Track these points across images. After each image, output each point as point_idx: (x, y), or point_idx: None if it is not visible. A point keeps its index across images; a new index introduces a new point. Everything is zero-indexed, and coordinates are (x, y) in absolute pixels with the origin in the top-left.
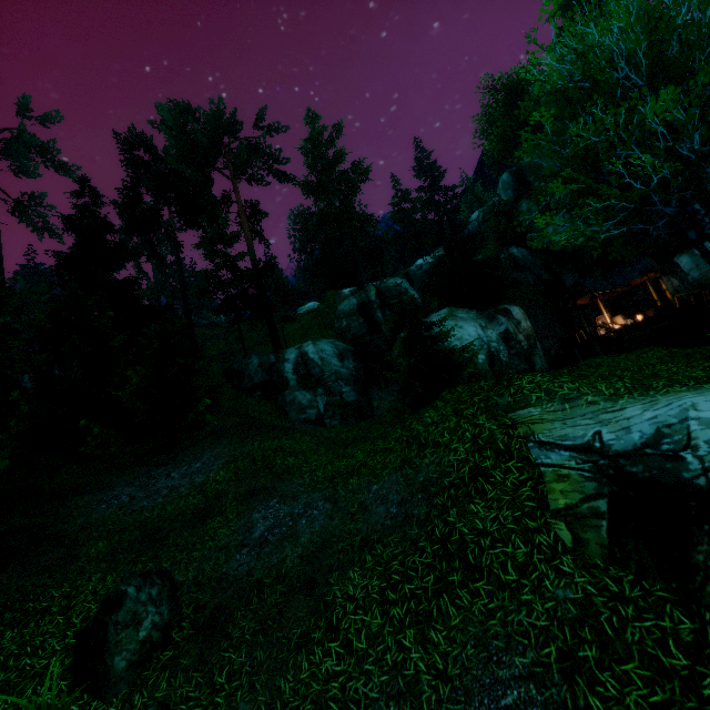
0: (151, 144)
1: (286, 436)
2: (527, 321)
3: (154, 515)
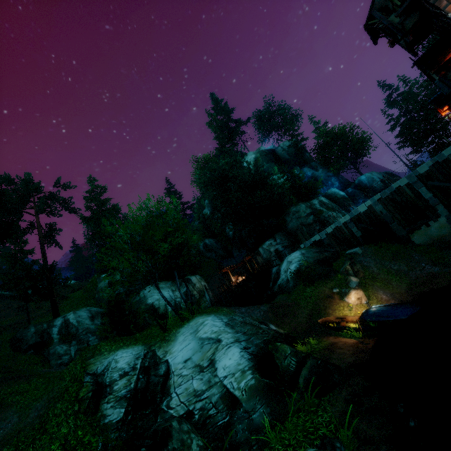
0: None
1: (25, 382)
2: (202, 282)
3: None
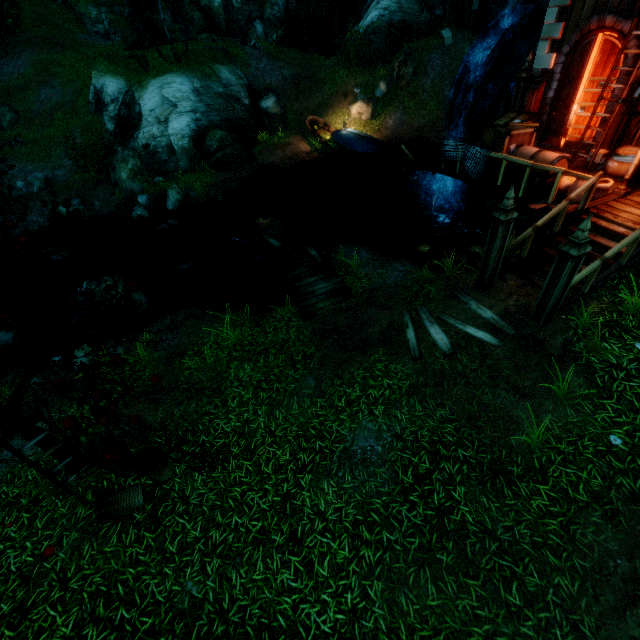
0: None
1: (61, 53)
2: None
3: (6, 85)
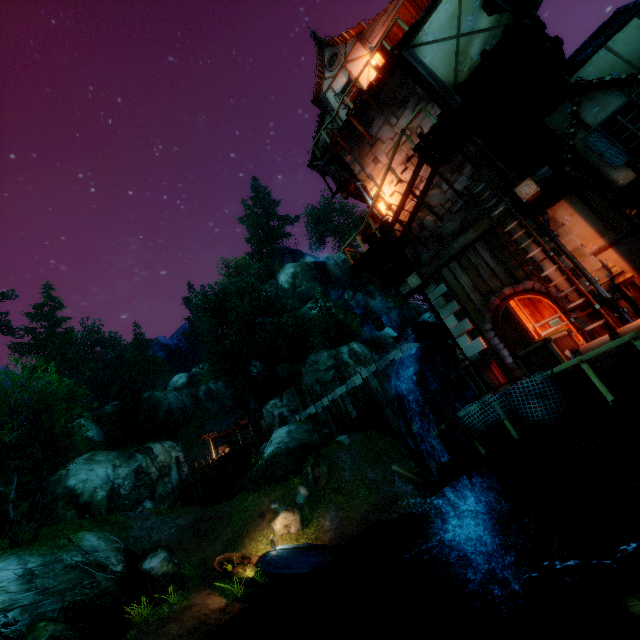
0: None
1: None
2: (173, 452)
3: None
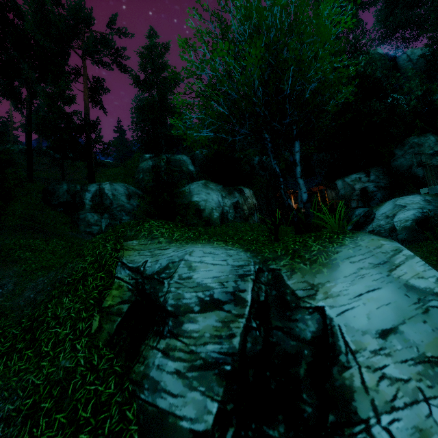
0: (20, 12)
1: (43, 238)
2: (253, 199)
3: None
